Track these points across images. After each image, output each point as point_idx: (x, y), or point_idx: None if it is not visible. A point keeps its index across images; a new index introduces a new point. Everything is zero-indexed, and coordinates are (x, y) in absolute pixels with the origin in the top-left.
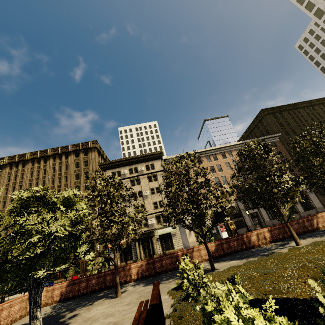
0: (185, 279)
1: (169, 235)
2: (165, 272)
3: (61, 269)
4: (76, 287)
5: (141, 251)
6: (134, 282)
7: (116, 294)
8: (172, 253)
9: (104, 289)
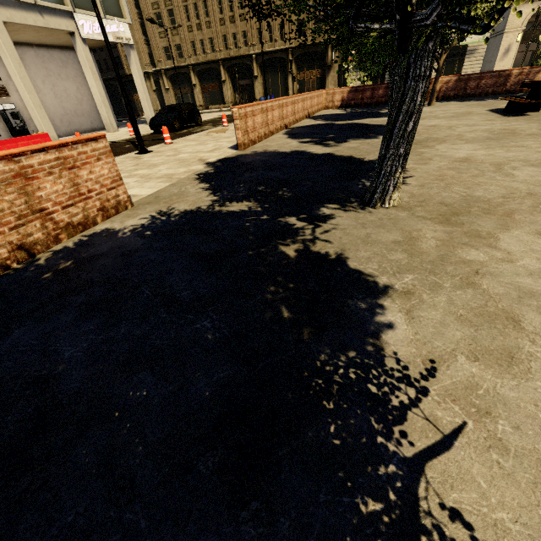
0: None
1: (461, 52)
2: (478, 96)
3: None
4: (360, 96)
5: None
6: None
7: (430, 103)
8: (503, 71)
9: None
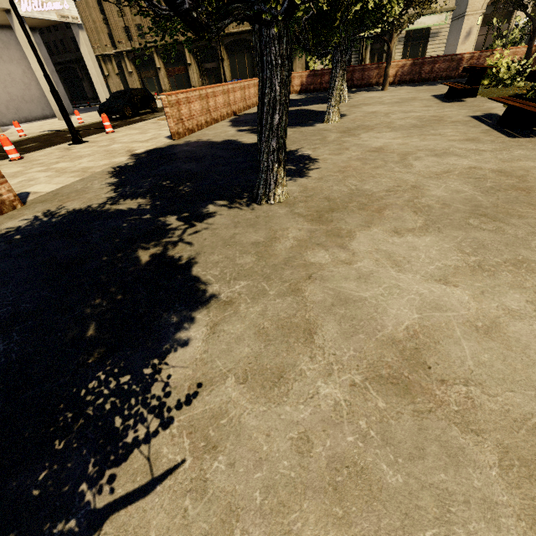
0: (502, 68)
1: (425, 35)
2: (432, 80)
3: (367, 36)
4: (318, 80)
5: (367, 58)
6: (389, 86)
7: (383, 88)
8: (456, 55)
9: (350, 88)
